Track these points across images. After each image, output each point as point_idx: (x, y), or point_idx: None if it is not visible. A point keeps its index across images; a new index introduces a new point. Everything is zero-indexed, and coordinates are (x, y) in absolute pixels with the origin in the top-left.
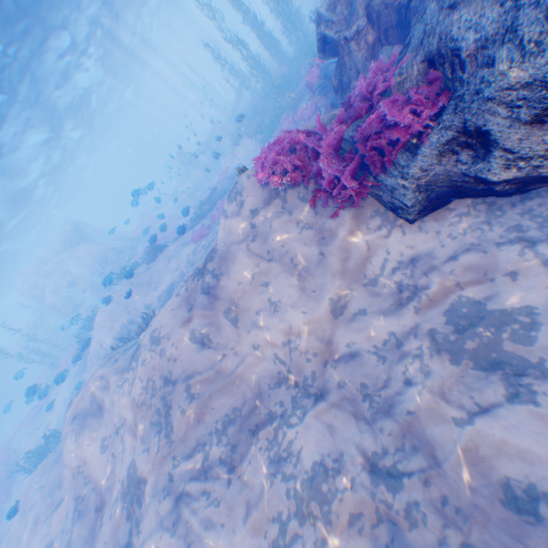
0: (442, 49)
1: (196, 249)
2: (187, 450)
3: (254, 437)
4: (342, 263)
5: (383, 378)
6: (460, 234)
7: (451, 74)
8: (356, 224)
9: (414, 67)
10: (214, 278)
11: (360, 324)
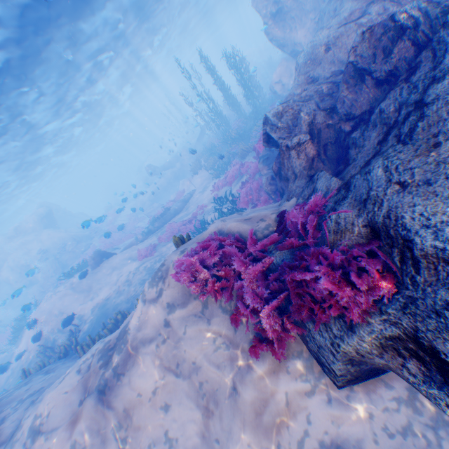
0: (390, 227)
1: (137, 266)
2: None
3: None
4: (255, 410)
5: None
6: (399, 431)
7: (401, 263)
8: (277, 361)
9: (356, 227)
10: (114, 375)
11: None
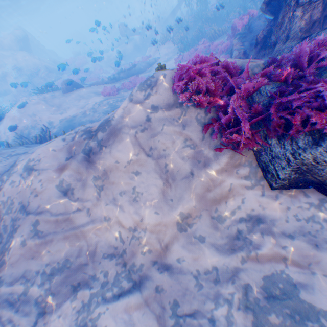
0: None
1: (102, 101)
2: (12, 278)
3: (73, 293)
4: (204, 189)
5: (194, 306)
6: (304, 219)
7: None
8: (230, 165)
9: None
10: (98, 146)
11: (195, 247)
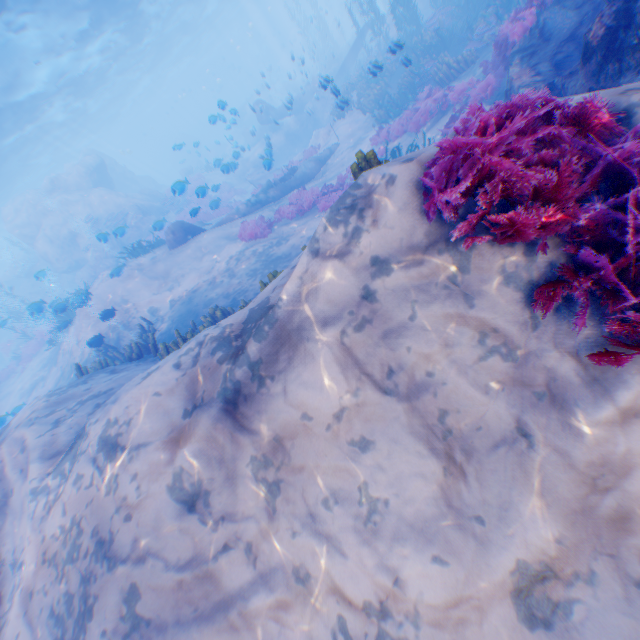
0: None
1: (242, 251)
2: None
3: None
4: (578, 483)
5: None
6: None
7: None
8: None
9: None
10: (253, 378)
11: None
